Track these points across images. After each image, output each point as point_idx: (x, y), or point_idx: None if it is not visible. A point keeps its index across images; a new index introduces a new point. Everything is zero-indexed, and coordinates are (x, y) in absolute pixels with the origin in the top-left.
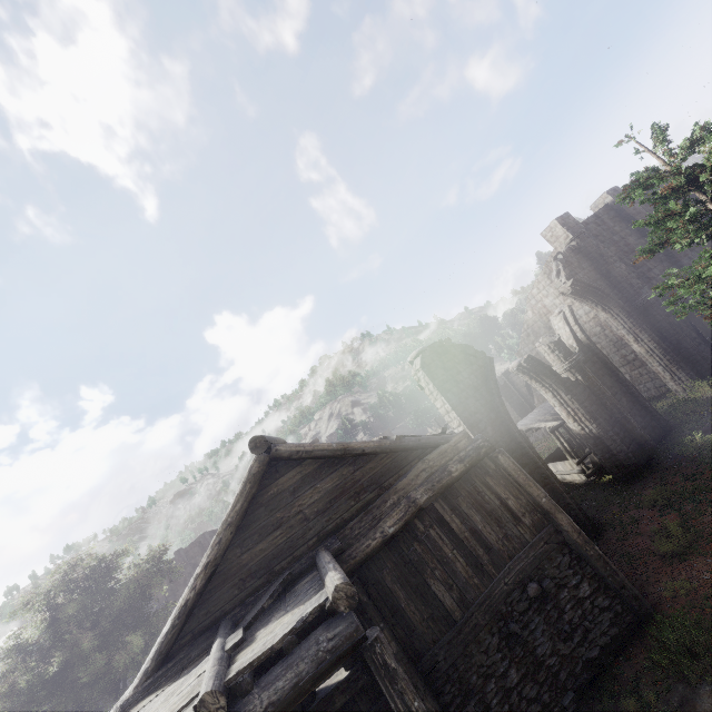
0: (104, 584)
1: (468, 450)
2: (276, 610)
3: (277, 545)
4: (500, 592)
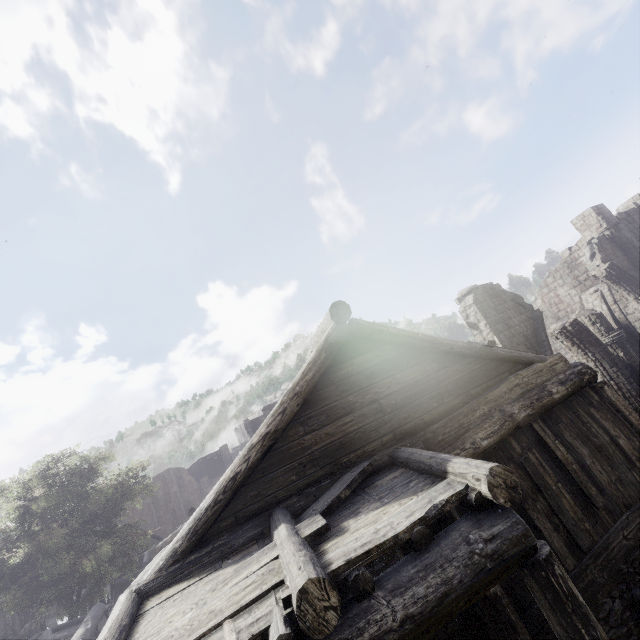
0: (82, 485)
1: (568, 373)
2: (360, 502)
3: (346, 433)
4: (618, 546)
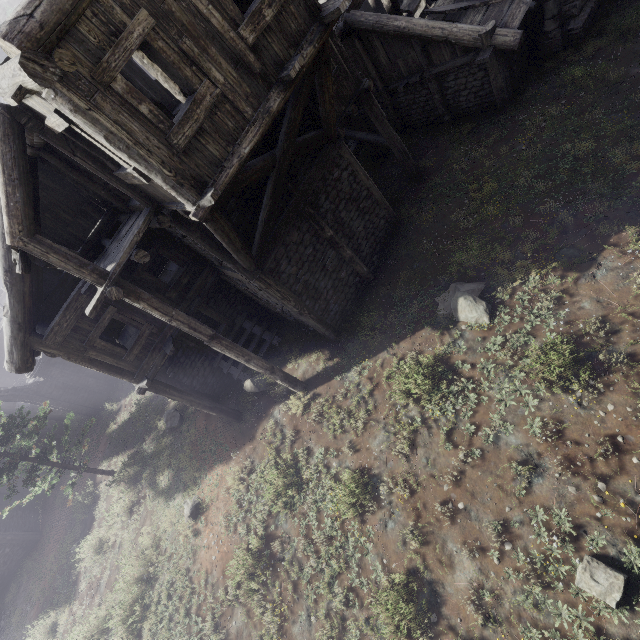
0: None
1: None
2: None
3: None
4: None
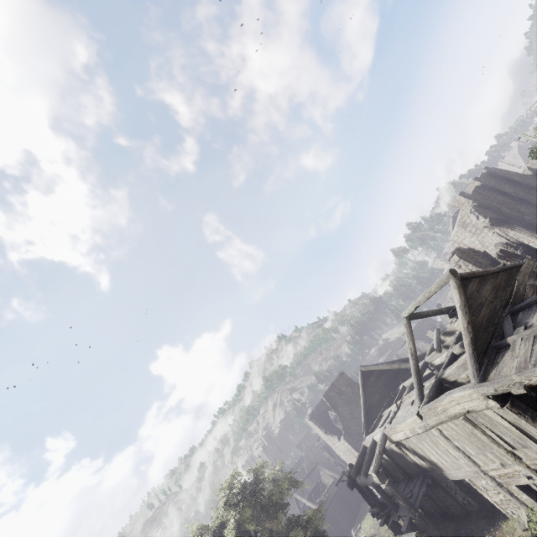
0: (259, 492)
1: (536, 263)
2: (522, 322)
3: (488, 313)
4: None
